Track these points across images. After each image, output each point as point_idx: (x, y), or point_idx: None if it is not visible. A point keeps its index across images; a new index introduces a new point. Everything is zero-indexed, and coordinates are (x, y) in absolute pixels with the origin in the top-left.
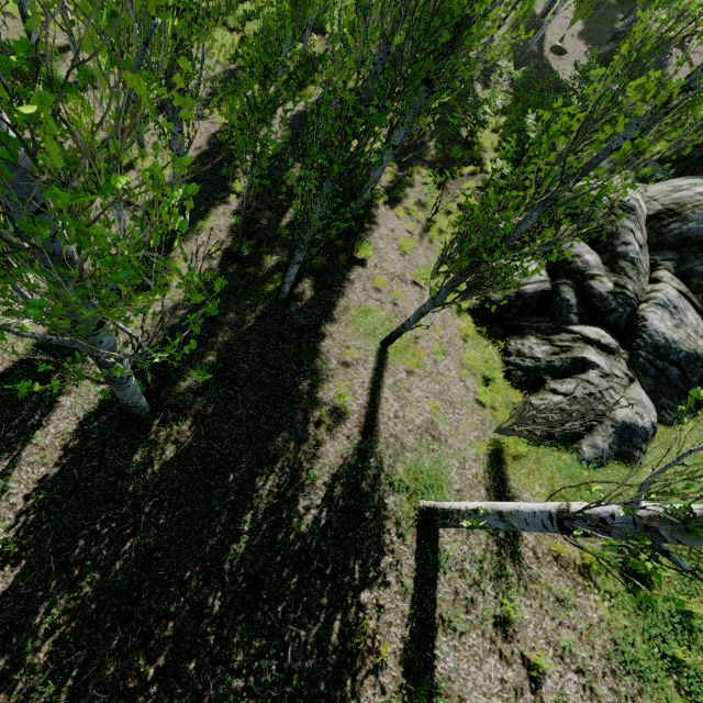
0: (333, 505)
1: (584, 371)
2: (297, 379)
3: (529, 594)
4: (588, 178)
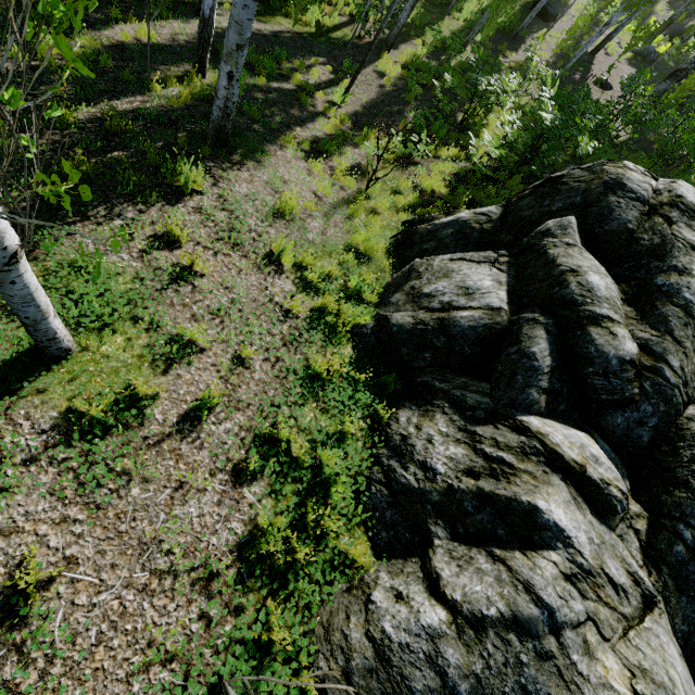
0: None
1: (530, 545)
2: None
3: None
4: None
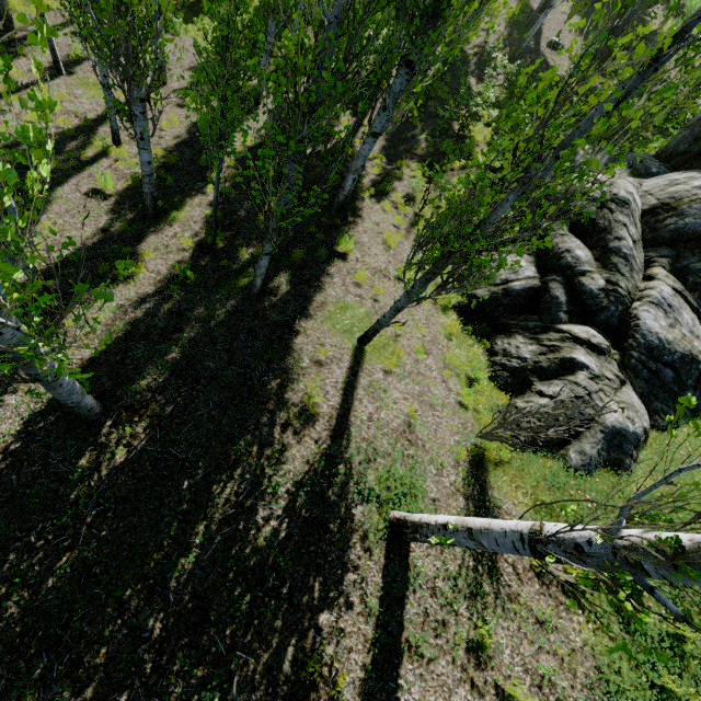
0: (295, 516)
1: (573, 373)
2: (265, 378)
3: (507, 615)
4: (567, 151)
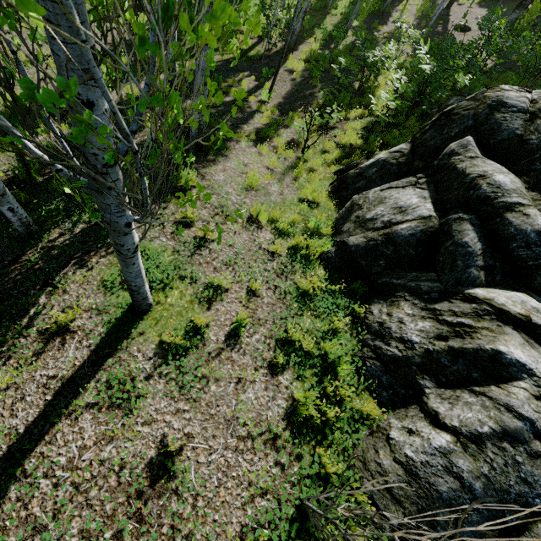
0: None
1: (501, 380)
2: None
3: None
4: None
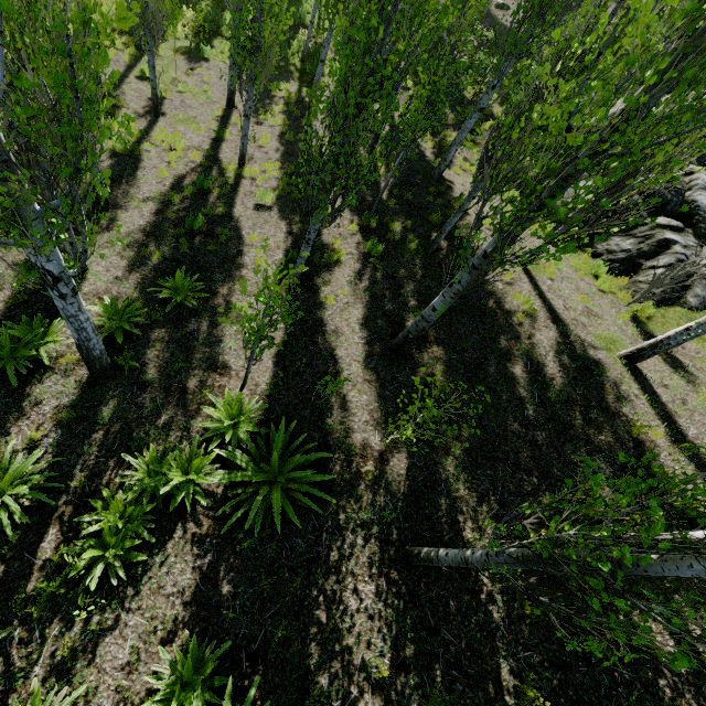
0: (569, 368)
1: (669, 248)
2: (483, 301)
3: None
4: None
